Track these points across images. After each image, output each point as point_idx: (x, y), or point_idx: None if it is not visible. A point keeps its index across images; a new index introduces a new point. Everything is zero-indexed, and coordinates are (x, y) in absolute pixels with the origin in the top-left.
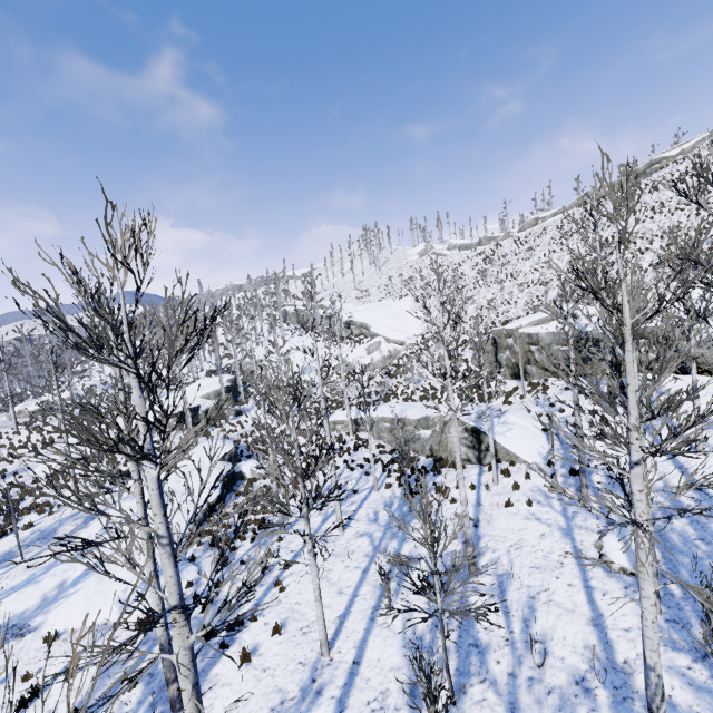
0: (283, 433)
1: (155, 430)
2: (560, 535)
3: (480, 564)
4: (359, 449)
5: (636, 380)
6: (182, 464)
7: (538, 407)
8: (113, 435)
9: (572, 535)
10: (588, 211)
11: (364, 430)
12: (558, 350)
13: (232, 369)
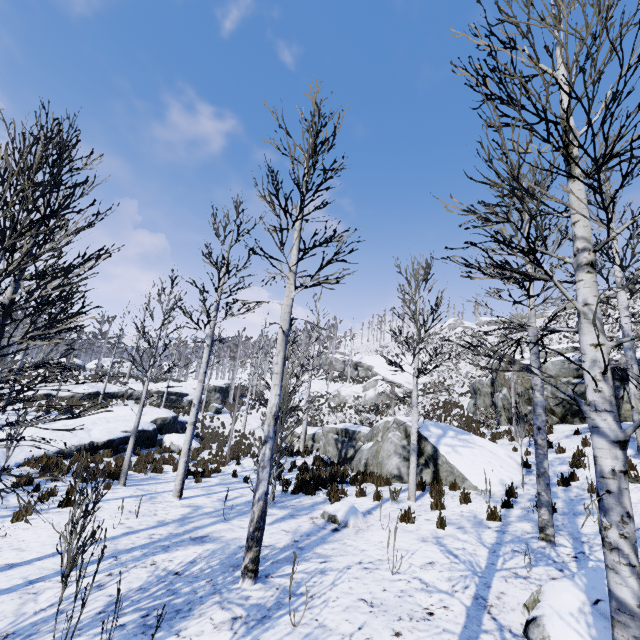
0: (243, 436)
1: (136, 400)
2: (464, 572)
3: (282, 569)
4: (295, 456)
5: (564, 94)
6: (114, 413)
7: (529, 447)
8: (96, 388)
9: (488, 578)
10: (637, 292)
11: (318, 447)
12: (568, 383)
13: (245, 388)
